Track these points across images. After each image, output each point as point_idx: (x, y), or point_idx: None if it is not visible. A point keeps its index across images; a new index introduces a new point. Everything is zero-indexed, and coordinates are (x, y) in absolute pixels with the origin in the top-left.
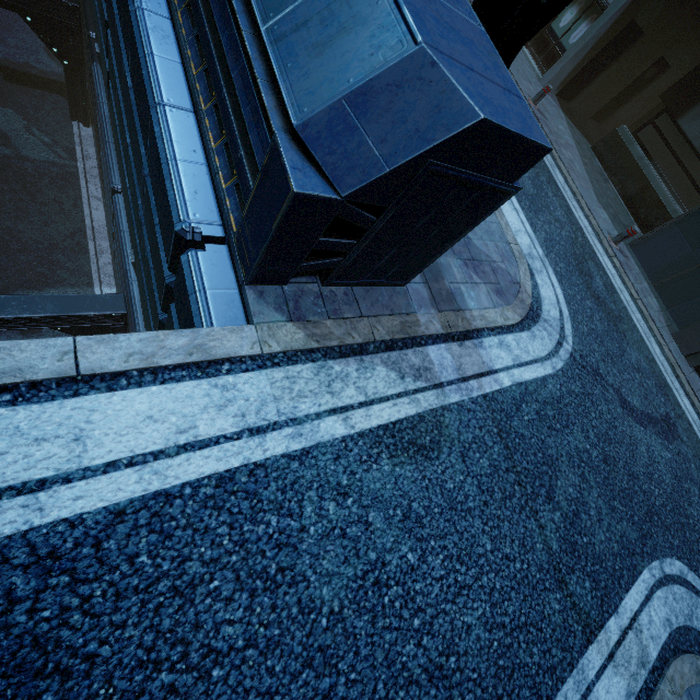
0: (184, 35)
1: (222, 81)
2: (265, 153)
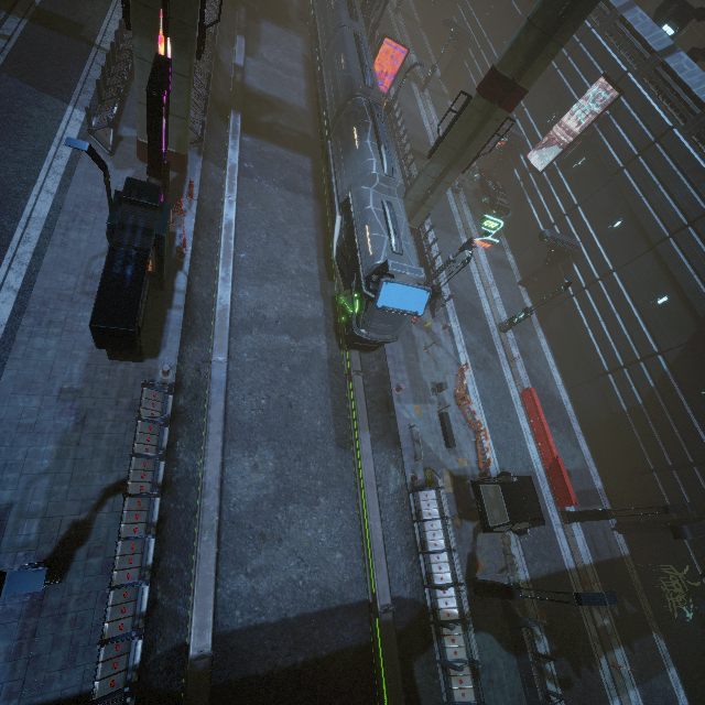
0: None
1: None
2: None
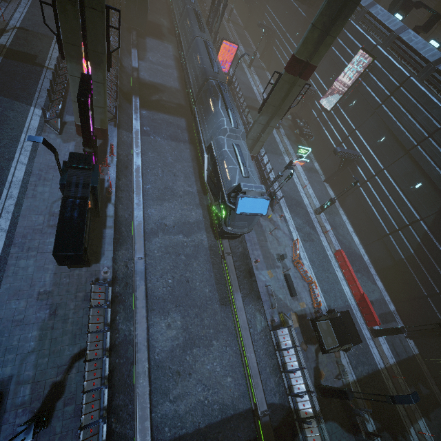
0: None
1: None
2: None
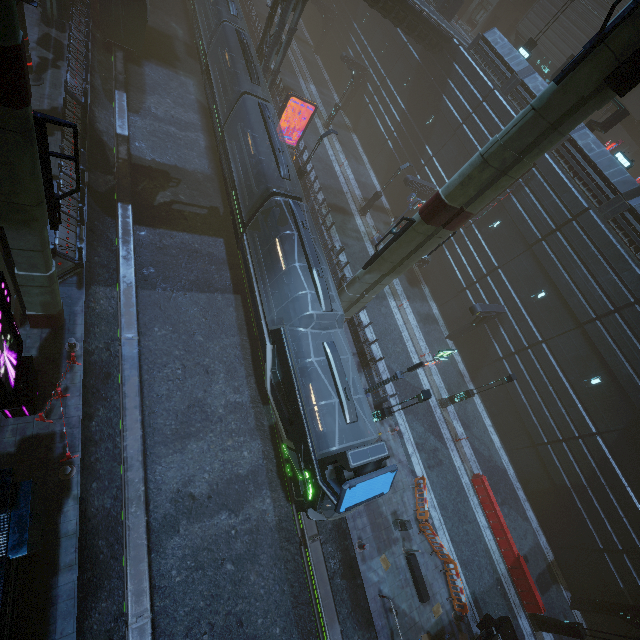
0: None
1: None
2: None
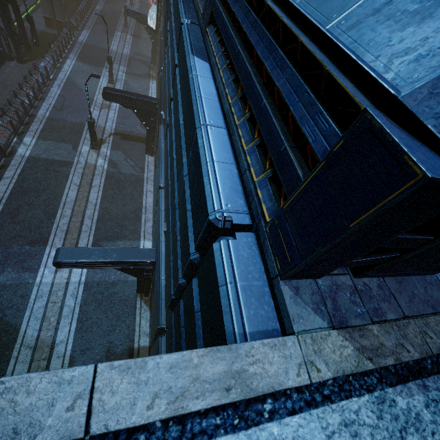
0: (223, 82)
1: (262, 95)
2: (327, 140)
